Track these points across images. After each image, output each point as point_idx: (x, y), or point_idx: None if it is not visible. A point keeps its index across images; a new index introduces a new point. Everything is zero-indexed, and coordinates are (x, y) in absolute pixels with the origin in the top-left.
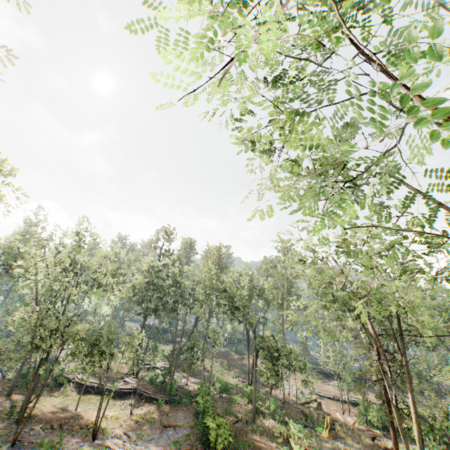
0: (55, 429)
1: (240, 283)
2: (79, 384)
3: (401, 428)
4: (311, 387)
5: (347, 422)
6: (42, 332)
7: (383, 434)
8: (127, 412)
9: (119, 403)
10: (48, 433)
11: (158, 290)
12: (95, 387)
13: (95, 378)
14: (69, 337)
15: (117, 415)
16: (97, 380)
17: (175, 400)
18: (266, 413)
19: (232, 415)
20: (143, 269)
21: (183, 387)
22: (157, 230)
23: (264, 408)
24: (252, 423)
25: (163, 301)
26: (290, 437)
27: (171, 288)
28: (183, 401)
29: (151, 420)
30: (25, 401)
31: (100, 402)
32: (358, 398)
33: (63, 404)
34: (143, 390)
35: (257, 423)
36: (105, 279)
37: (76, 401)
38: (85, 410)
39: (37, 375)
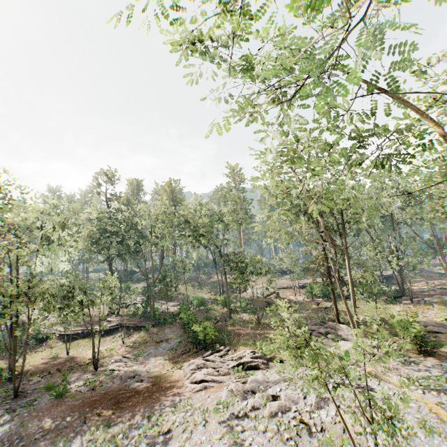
0: (54, 374)
1: (201, 212)
2: (62, 336)
3: (341, 291)
4: (273, 283)
5: (299, 300)
6: (2, 300)
7: (324, 300)
8: (119, 343)
9: (109, 339)
10: (48, 379)
11: (118, 235)
12: (79, 333)
13: (77, 326)
14: (37, 297)
15: (110, 347)
16: (79, 328)
17: (161, 322)
18: (239, 311)
19: (212, 319)
20: (93, 218)
21: (165, 311)
22: (96, 173)
23: (236, 308)
24: (229, 320)
25: (125, 245)
26: (279, 311)
27: (131, 230)
28: (168, 321)
29: (144, 342)
30: (12, 362)
31: (92, 341)
32: (305, 282)
33: (52, 355)
34: (129, 323)
35: (234, 319)
36: (54, 234)
37: (65, 349)
38: (77, 352)
39: (14, 339)
